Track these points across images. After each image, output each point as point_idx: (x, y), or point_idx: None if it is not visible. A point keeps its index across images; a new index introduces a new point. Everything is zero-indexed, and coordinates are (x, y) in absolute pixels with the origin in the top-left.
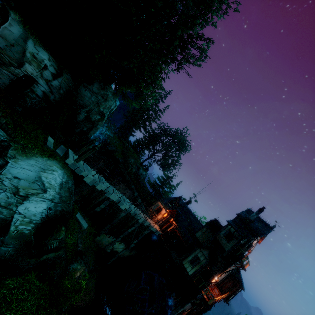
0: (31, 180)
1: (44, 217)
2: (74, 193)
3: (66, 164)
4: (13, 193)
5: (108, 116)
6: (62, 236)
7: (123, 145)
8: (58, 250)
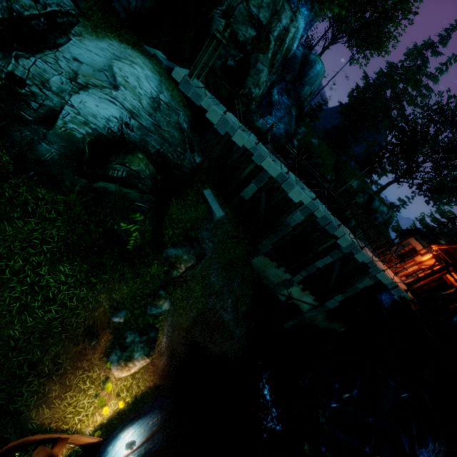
0: (96, 68)
1: (115, 132)
2: (198, 149)
3: (177, 85)
4: (69, 79)
5: (281, 53)
6: (138, 168)
7: (337, 157)
8: (126, 185)
